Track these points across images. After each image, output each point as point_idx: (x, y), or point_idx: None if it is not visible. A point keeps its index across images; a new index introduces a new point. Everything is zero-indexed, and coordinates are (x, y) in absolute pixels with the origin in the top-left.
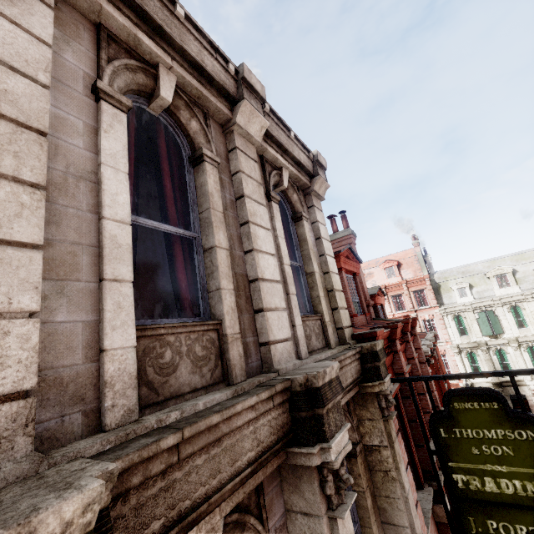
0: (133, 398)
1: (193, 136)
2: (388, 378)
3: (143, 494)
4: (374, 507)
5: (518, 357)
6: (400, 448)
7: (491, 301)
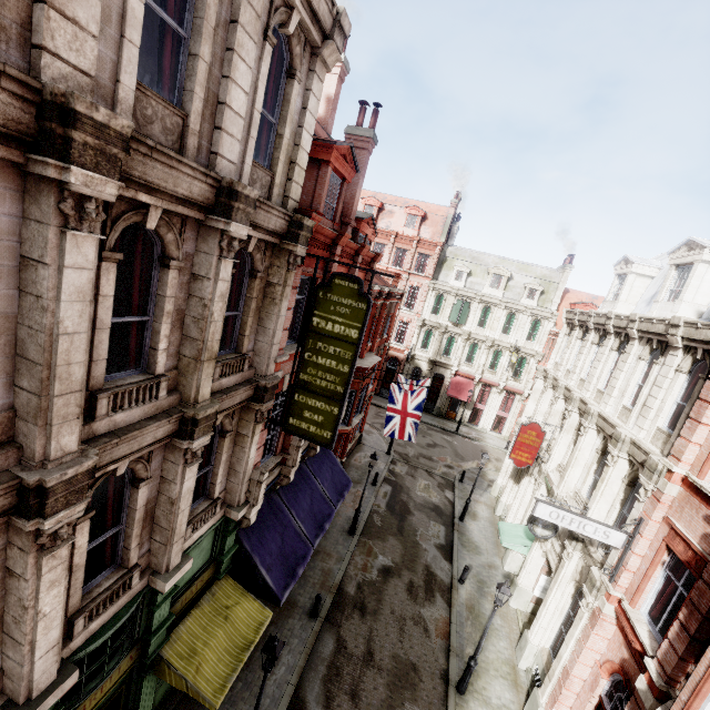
0: (130, 119)
1: None
2: (303, 247)
3: (135, 156)
4: (256, 314)
5: (461, 348)
6: (292, 296)
7: (475, 295)
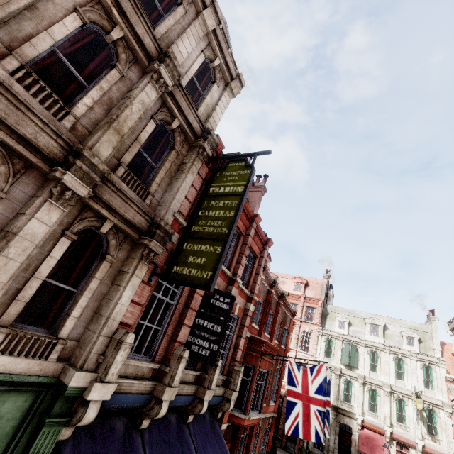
0: None
1: (183, 0)
2: (209, 146)
3: None
4: (168, 177)
5: (360, 392)
6: (197, 179)
7: (359, 339)
